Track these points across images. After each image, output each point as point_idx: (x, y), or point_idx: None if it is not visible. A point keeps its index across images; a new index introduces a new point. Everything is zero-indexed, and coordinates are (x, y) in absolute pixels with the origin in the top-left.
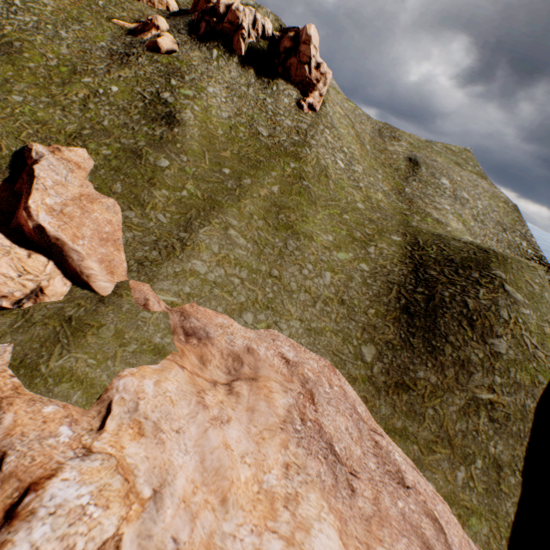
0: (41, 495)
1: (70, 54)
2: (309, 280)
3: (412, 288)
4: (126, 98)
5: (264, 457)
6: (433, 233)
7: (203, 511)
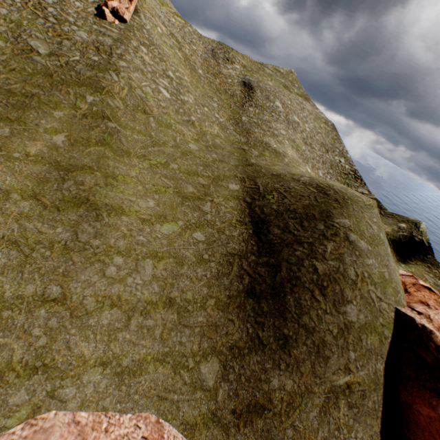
0: None
1: None
2: (119, 283)
3: (256, 257)
4: None
5: None
6: (272, 172)
7: None
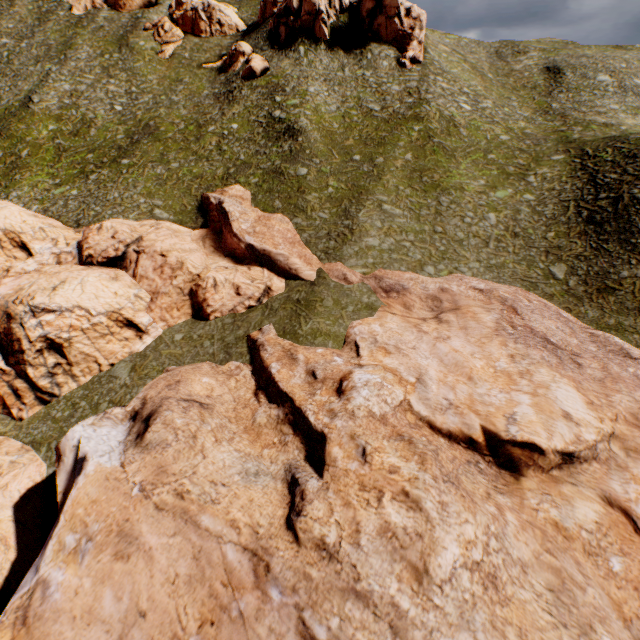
0: (352, 380)
1: (188, 113)
2: (474, 226)
3: (592, 198)
4: (247, 130)
5: (489, 354)
6: (603, 137)
7: (457, 385)
